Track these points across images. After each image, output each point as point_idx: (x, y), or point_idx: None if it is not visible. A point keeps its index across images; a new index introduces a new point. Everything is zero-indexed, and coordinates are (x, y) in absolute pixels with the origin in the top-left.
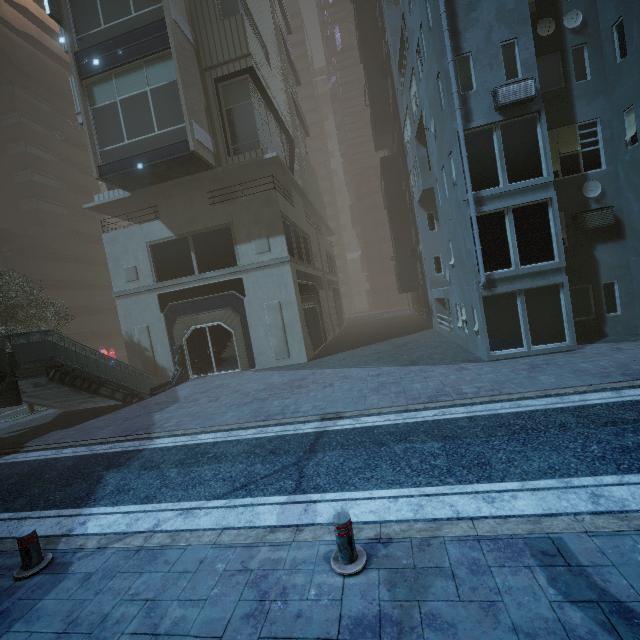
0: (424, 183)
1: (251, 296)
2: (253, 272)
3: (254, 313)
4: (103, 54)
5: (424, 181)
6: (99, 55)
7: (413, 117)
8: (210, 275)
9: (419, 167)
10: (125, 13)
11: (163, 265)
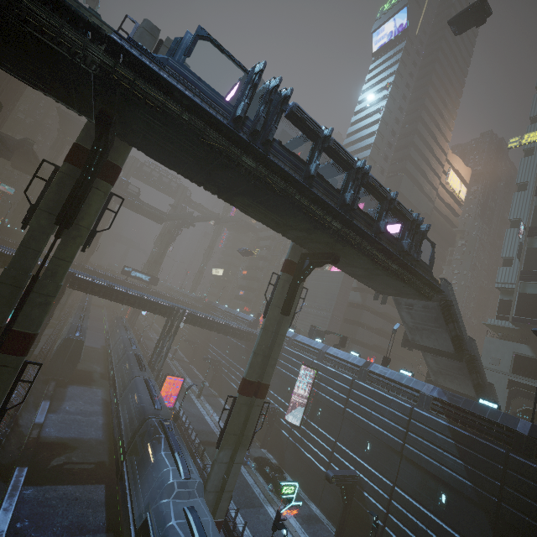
0: None
1: None
2: None
3: None
4: None
5: None
6: (536, 275)
7: None
8: None
9: None
10: None
11: (519, 366)
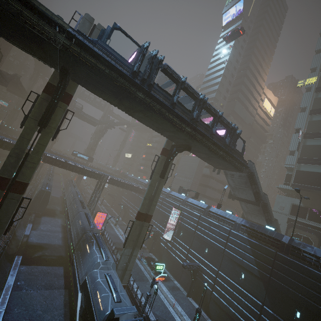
0: None
1: None
2: None
3: None
4: (307, 160)
5: None
6: (306, 160)
7: None
8: (312, 222)
9: None
10: (319, 153)
11: (294, 211)
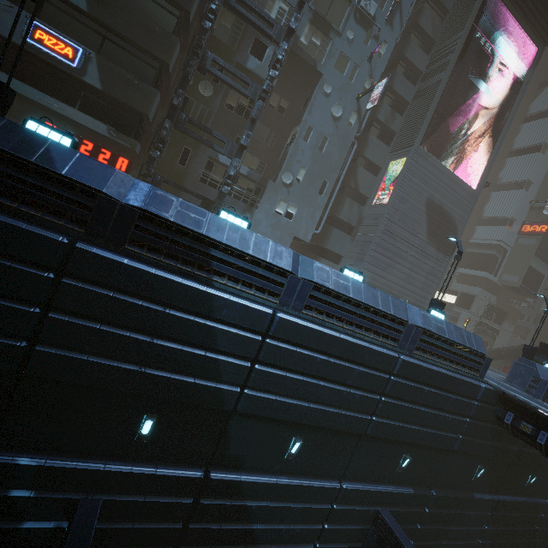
0: (530, 326)
1: (499, 338)
2: (503, 331)
3: (496, 344)
4: (541, 253)
5: (530, 326)
6: (540, 253)
7: (540, 308)
8: (496, 325)
9: (532, 321)
10: None
11: (486, 311)
